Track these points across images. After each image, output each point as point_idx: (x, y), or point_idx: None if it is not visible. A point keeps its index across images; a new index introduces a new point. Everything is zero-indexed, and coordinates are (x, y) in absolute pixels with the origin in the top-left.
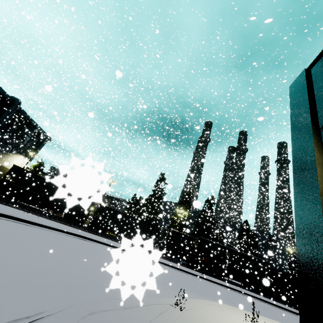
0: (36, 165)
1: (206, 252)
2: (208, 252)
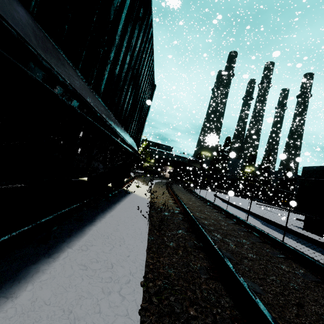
0: (146, 144)
1: (278, 196)
2: (279, 196)
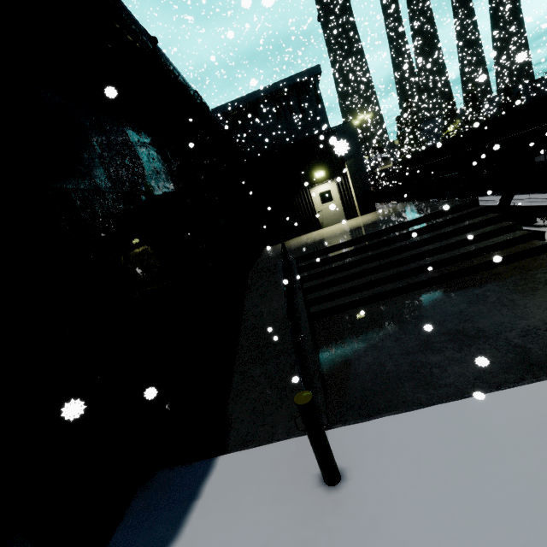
0: None
1: None
2: None
